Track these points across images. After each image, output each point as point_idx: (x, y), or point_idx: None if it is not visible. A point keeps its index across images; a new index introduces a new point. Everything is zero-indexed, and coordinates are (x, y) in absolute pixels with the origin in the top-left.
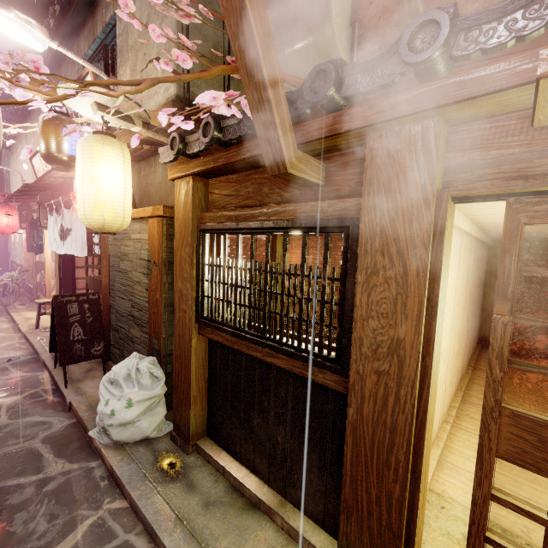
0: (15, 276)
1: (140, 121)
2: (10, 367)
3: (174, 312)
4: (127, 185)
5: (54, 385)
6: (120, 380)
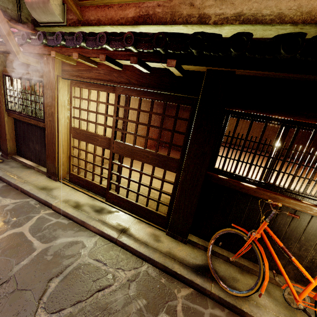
0: None
1: None
2: None
3: None
4: None
5: None
6: None
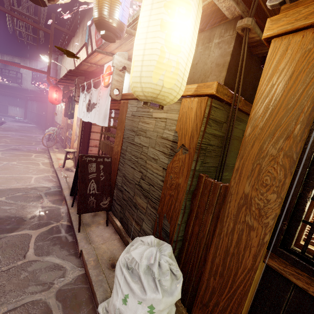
0: (55, 131)
1: None
2: (44, 196)
3: (222, 218)
4: (191, 46)
5: (70, 222)
6: (140, 273)
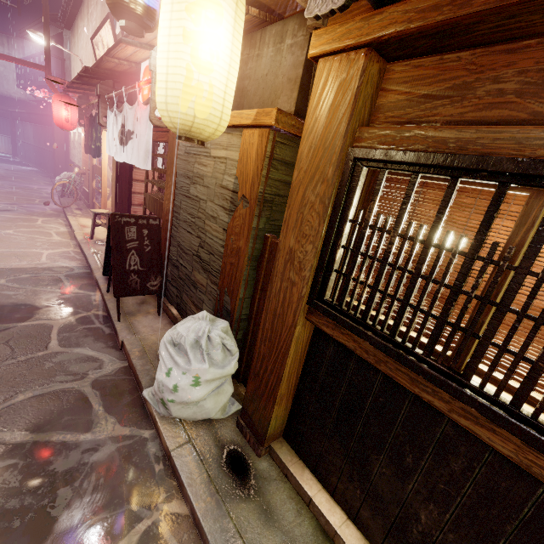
0: (73, 178)
1: None
2: (64, 279)
3: (271, 278)
4: (233, 61)
5: (106, 312)
6: (186, 347)
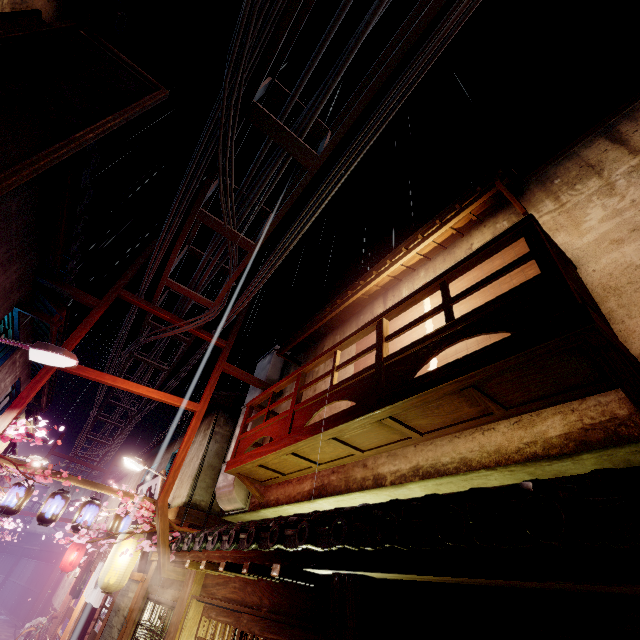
0: (43, 623)
1: None
2: None
3: None
4: (132, 560)
5: None
6: None
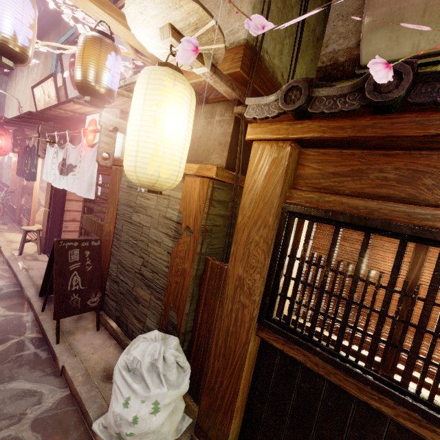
0: (1, 197)
1: (209, 61)
2: None
3: (222, 300)
4: (187, 136)
5: (40, 333)
6: (143, 372)
